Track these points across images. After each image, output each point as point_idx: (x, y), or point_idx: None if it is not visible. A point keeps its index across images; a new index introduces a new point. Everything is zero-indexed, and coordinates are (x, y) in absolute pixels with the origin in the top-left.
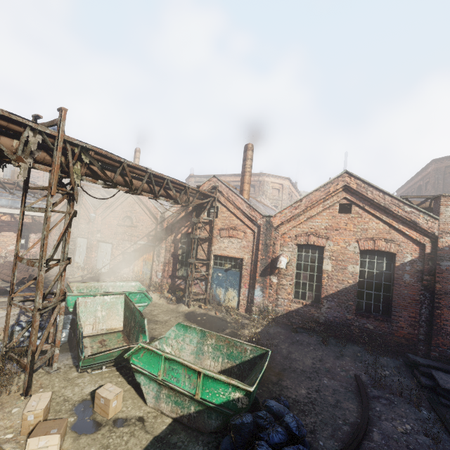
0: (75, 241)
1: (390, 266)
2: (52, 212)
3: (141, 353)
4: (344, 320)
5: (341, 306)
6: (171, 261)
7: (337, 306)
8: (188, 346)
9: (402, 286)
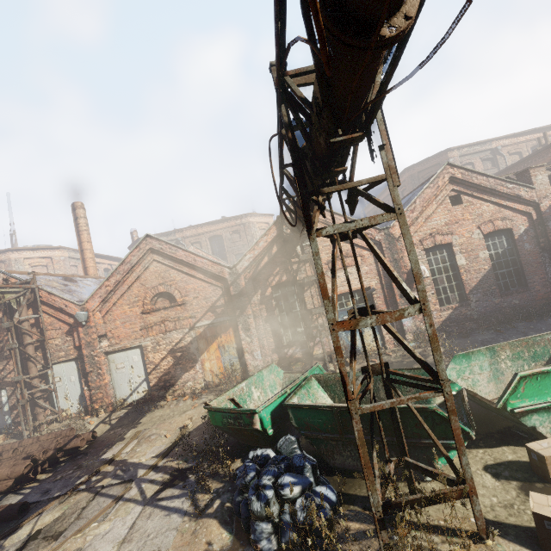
0: (44, 375)
1: (510, 242)
2: None
3: (521, 387)
4: (494, 306)
5: (487, 295)
6: (269, 329)
7: (483, 296)
8: (481, 375)
9: (526, 255)
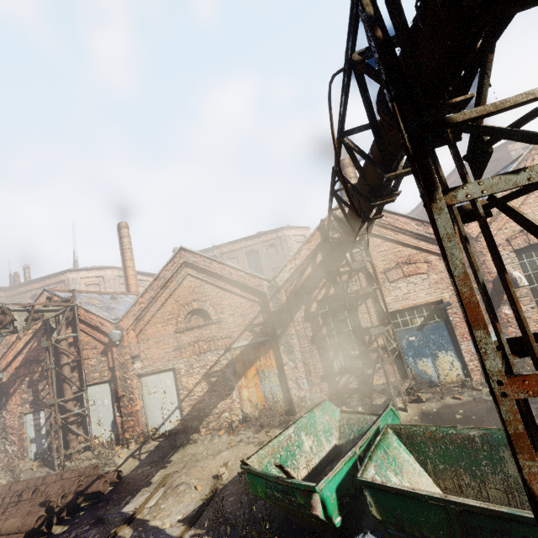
0: (79, 397)
1: None
2: (1, 363)
3: None
4: None
5: None
6: (316, 352)
7: None
8: None
9: None
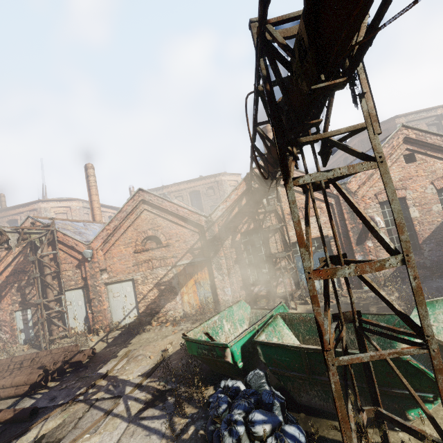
0: (58, 299)
1: None
2: None
3: None
4: None
5: (440, 245)
6: (238, 269)
7: (436, 246)
8: None
9: None
